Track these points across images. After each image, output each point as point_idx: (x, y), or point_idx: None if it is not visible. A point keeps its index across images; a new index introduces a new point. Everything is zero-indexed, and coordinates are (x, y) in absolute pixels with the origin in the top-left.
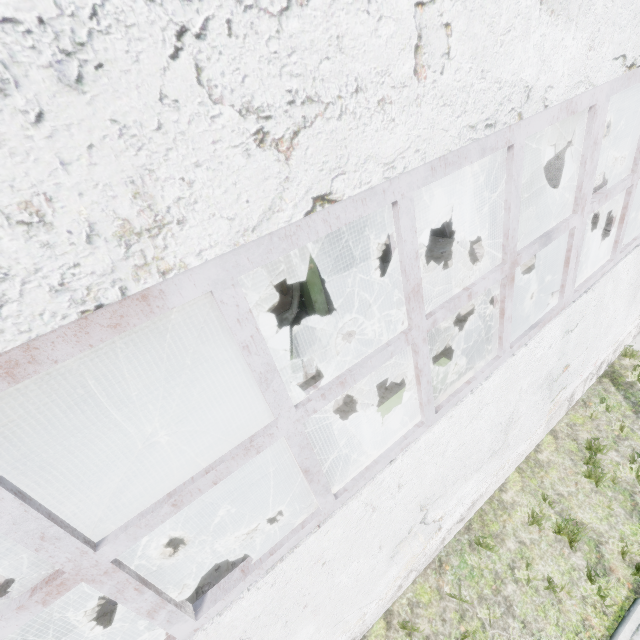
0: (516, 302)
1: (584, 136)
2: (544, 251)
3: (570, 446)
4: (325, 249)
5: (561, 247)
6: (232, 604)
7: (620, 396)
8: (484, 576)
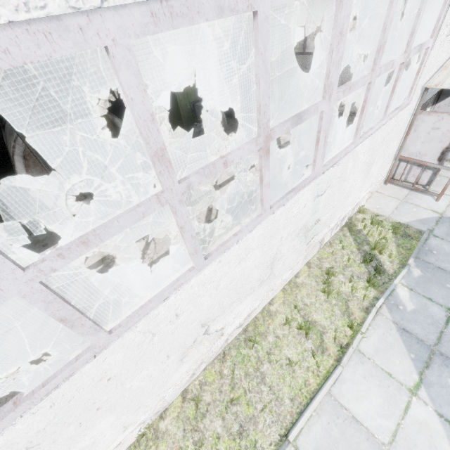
0: (300, 174)
1: (332, 25)
2: None
3: (317, 272)
4: (169, 127)
5: (314, 128)
6: (3, 431)
7: (352, 239)
8: (251, 360)
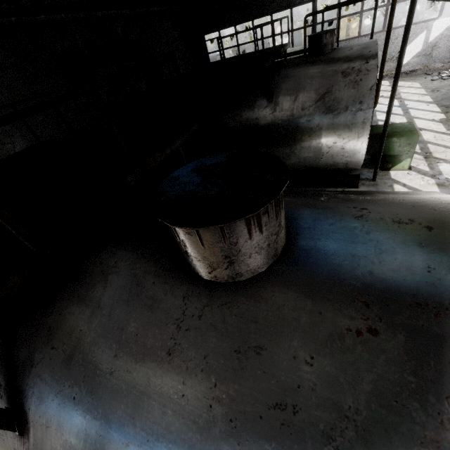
0: None
1: None
2: (418, 86)
3: None
4: None
5: None
6: None
7: None
8: None
